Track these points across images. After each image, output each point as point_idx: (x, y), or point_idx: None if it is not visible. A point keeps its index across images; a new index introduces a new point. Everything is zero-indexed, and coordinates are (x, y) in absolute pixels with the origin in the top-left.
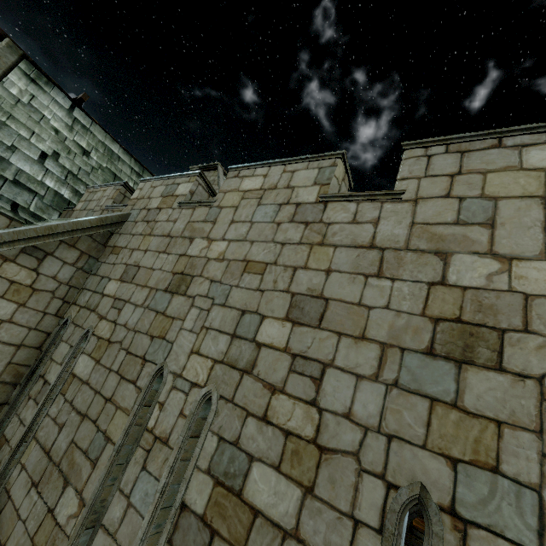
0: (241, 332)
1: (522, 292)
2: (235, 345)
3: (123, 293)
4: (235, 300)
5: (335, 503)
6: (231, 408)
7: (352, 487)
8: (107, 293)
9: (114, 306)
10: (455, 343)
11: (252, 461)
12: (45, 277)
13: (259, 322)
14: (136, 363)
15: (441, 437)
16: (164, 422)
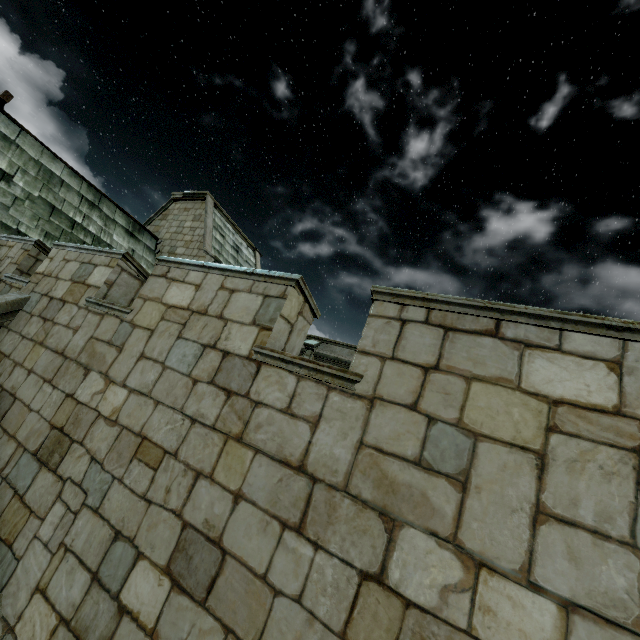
0: (104, 574)
1: None
2: (93, 597)
3: None
4: (111, 507)
5: None
6: None
7: None
8: None
9: None
10: None
11: None
12: None
13: (132, 563)
14: None
15: None
16: None
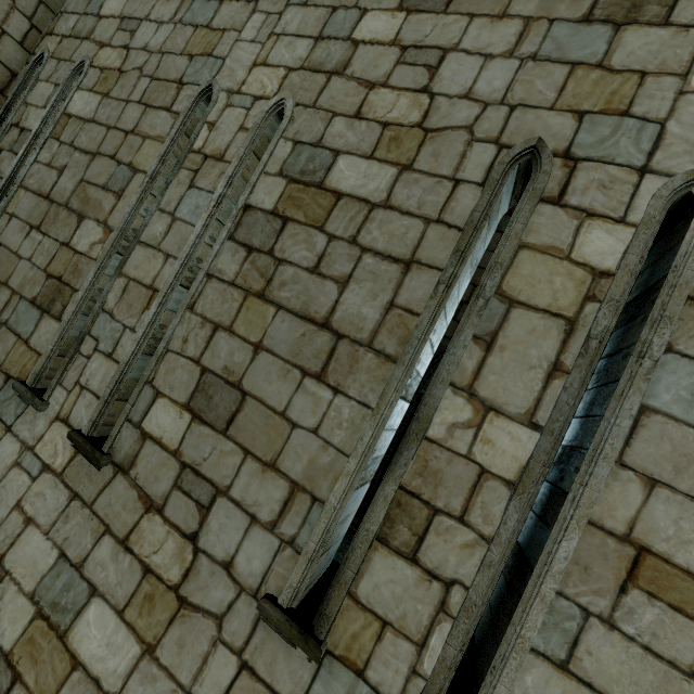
0: (330, 31)
1: None
2: (321, 47)
3: (135, 10)
4: None
5: (436, 171)
6: (312, 112)
7: (459, 156)
8: (106, 14)
9: (123, 28)
10: (622, 4)
11: (338, 155)
12: None
13: (359, 16)
14: (169, 89)
15: (574, 96)
16: (216, 141)
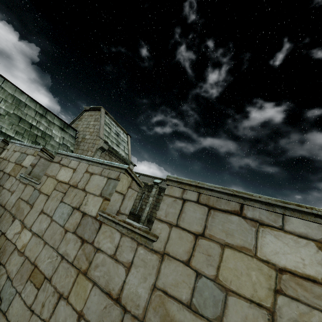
0: None
1: None
2: None
3: None
4: (12, 312)
5: None
6: None
7: None
8: None
9: None
10: None
11: None
12: None
13: None
14: None
15: None
16: None
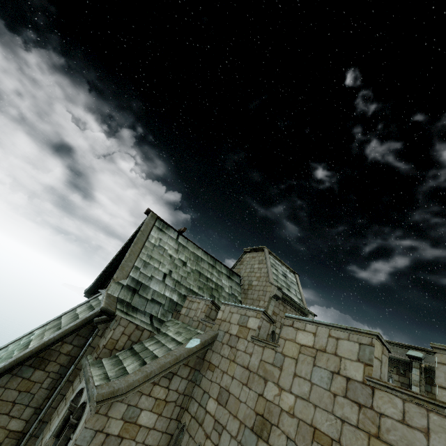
0: None
1: None
2: None
3: (220, 417)
4: None
5: None
6: None
7: None
8: (208, 410)
9: (215, 428)
10: None
11: None
12: (172, 391)
13: None
14: None
15: None
16: None
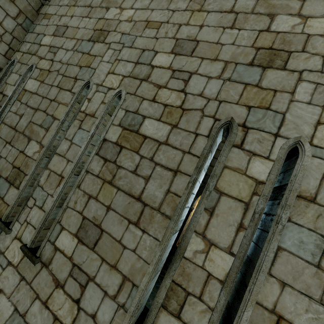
0: (141, 60)
1: (307, 33)
2: (138, 67)
3: (56, 43)
4: (138, 44)
5: (188, 129)
6: (134, 97)
7: (197, 122)
8: (43, 44)
9: (50, 51)
10: (265, 59)
11: (145, 118)
12: None
13: (154, 55)
14: (70, 81)
15: (246, 99)
16: (91, 107)
